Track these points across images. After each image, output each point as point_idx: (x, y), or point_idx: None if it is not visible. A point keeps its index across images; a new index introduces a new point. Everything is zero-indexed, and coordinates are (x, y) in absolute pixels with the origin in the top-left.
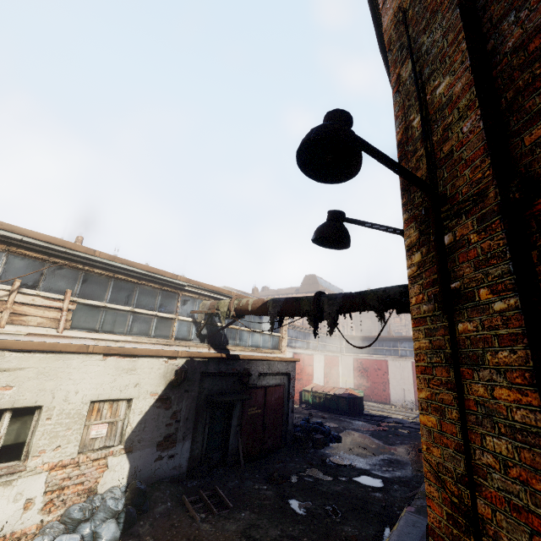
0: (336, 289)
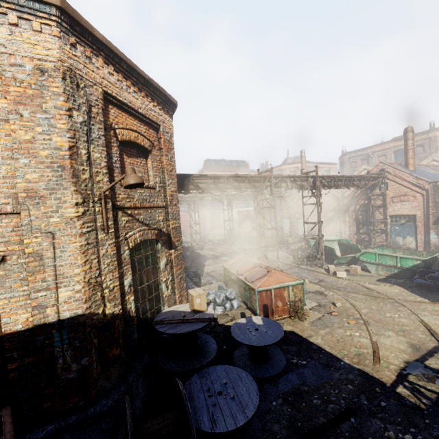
0: (234, 163)
